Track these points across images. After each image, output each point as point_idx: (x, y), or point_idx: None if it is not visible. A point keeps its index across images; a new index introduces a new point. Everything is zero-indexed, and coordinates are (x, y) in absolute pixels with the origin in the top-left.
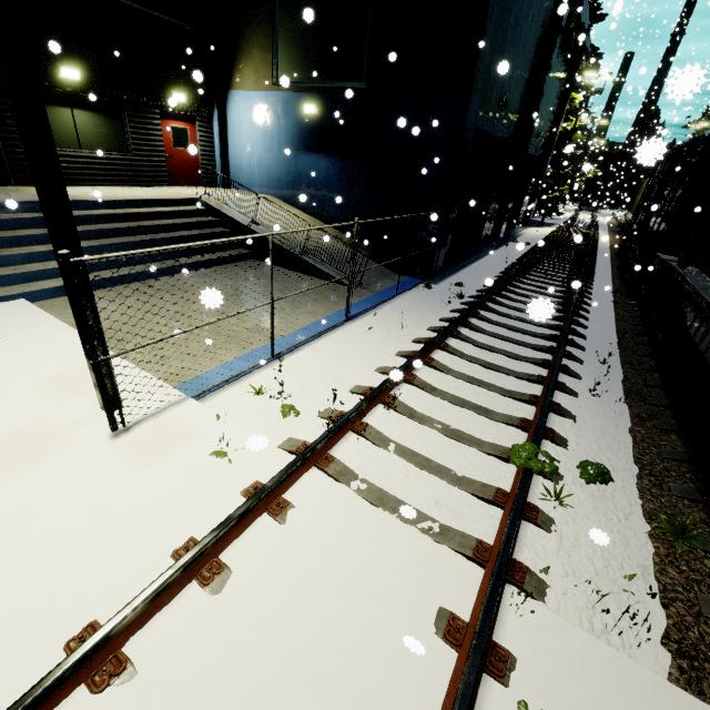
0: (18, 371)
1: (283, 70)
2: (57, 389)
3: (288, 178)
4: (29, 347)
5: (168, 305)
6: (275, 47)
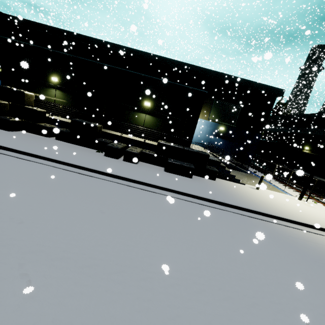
0: (282, 196)
1: (211, 116)
2: (291, 198)
3: (206, 141)
4: (272, 193)
5: (251, 182)
6: (210, 111)
